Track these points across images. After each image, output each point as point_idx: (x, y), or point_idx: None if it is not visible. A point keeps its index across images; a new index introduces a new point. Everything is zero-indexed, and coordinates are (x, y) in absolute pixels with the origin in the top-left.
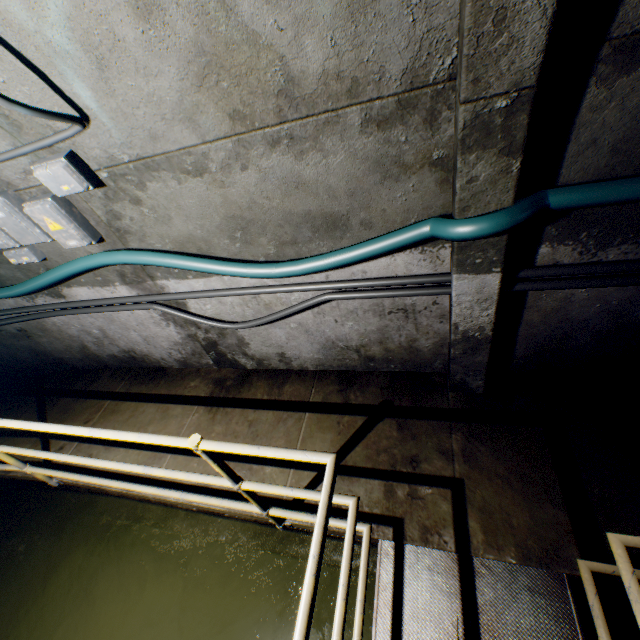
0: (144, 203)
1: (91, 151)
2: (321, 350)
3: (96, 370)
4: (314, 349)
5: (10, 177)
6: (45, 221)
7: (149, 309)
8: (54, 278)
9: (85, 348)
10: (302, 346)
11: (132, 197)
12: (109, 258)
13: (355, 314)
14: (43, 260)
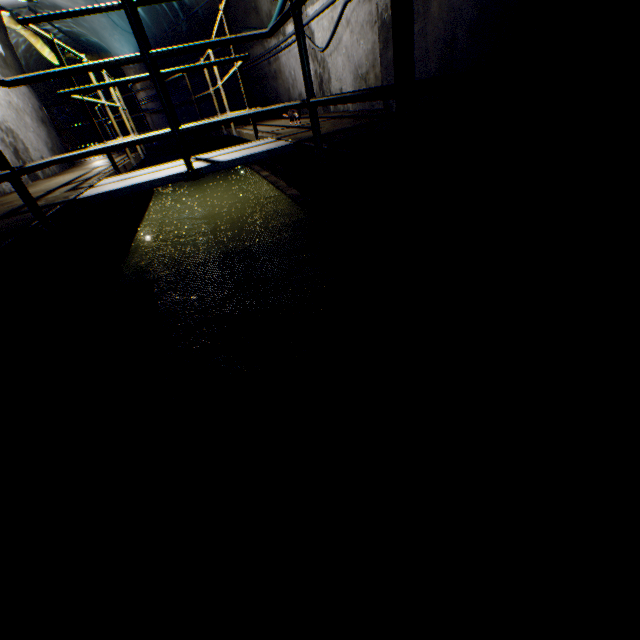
0: None
1: None
2: (353, 83)
3: None
4: (351, 82)
5: None
6: None
7: None
8: (278, 7)
9: (289, 92)
10: (347, 79)
11: None
12: None
13: (363, 30)
14: None
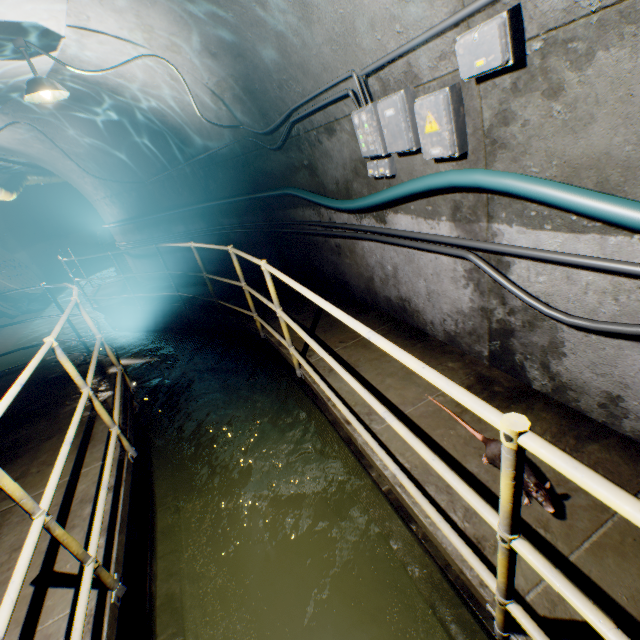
0: (563, 94)
1: (545, 1)
2: None
3: (366, 306)
4: None
5: (421, 67)
6: (425, 119)
7: (460, 257)
8: (392, 195)
9: (370, 281)
10: None
11: (550, 84)
12: (461, 176)
13: None
14: (391, 178)
